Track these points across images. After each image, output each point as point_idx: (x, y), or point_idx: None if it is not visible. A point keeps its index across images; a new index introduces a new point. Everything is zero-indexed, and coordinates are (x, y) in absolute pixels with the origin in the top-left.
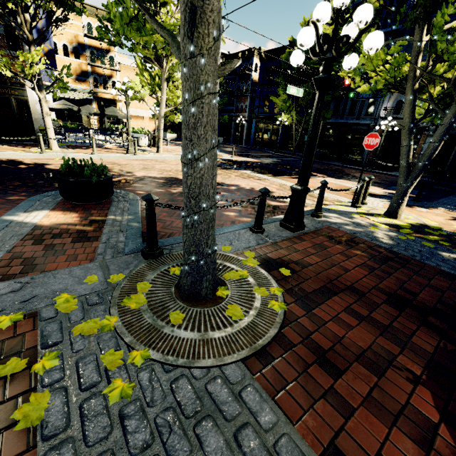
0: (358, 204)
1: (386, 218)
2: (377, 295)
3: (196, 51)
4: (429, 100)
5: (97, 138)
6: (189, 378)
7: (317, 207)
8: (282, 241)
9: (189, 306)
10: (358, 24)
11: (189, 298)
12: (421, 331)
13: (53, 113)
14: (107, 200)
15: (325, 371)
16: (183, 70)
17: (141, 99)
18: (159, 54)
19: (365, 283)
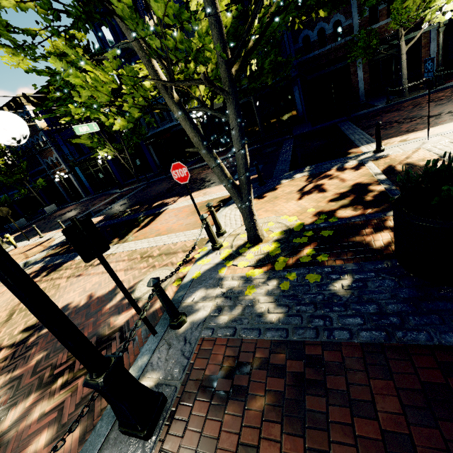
0: (217, 245)
1: (253, 248)
2: None
3: None
4: (202, 107)
5: None
6: None
7: (170, 315)
8: None
9: None
10: None
11: None
12: None
13: None
14: None
15: None
16: None
17: None
18: None
19: None
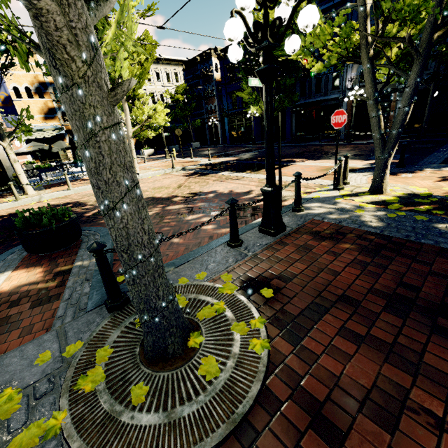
0: (339, 186)
1: (371, 195)
2: (374, 300)
3: (69, 82)
4: (388, 65)
5: (75, 171)
6: None
7: (296, 201)
8: (263, 251)
9: (155, 371)
10: (287, 3)
11: (155, 359)
12: (433, 342)
13: (28, 156)
14: (77, 242)
15: (324, 437)
16: (64, 108)
17: None
18: (112, 77)
19: (359, 286)
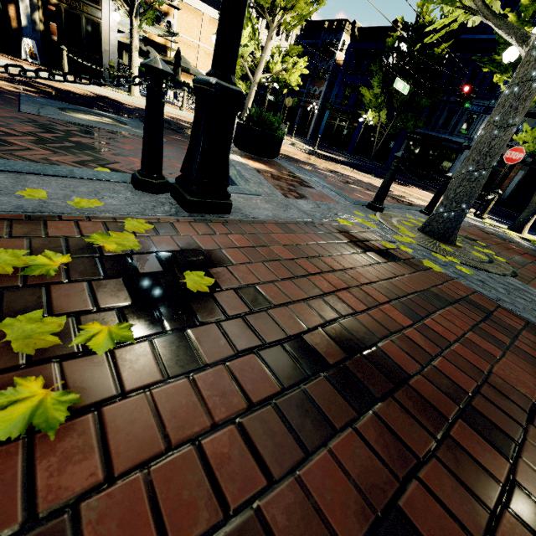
0: (483, 216)
1: (512, 231)
2: None
3: None
4: None
5: None
6: (493, 276)
7: None
8: None
9: (445, 245)
10: None
11: (439, 240)
12: None
13: None
14: (270, 160)
15: None
16: None
17: (241, 55)
18: (276, 4)
19: None
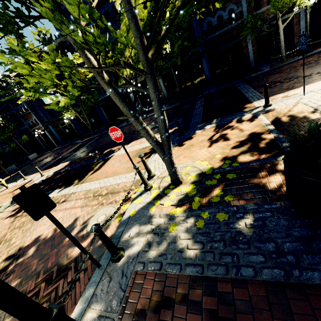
0: (148, 187)
1: (175, 189)
2: None
3: None
4: (127, 84)
5: None
6: None
7: (110, 252)
8: None
9: None
10: None
11: None
12: None
13: None
14: None
15: None
16: None
17: None
18: None
19: None
